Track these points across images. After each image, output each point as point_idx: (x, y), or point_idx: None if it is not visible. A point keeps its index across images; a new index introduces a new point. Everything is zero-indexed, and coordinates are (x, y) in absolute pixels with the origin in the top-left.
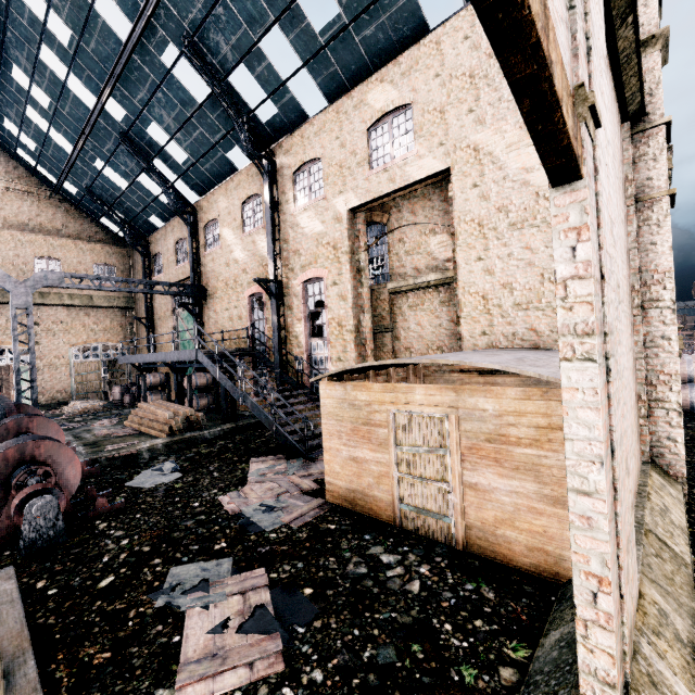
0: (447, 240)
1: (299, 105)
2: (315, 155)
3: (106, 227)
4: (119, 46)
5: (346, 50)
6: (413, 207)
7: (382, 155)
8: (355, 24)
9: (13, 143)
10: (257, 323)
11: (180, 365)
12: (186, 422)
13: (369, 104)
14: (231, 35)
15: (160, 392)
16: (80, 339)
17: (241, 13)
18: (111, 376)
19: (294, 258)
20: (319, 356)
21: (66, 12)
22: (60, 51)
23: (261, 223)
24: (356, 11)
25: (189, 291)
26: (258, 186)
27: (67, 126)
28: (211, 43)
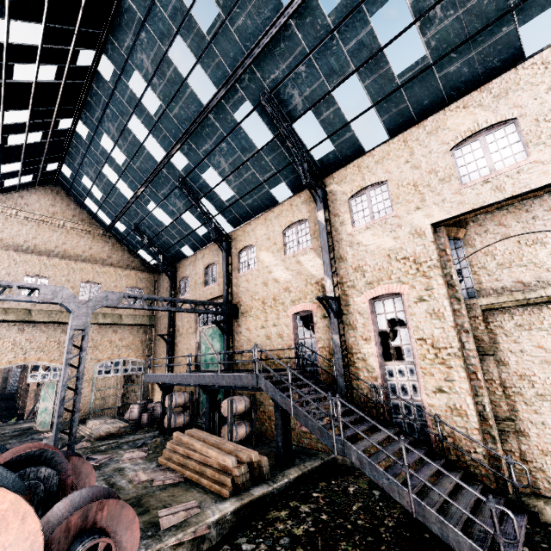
0: None
1: (357, 142)
2: (378, 180)
3: (141, 257)
4: (200, 108)
5: (423, 87)
6: (500, 220)
7: (476, 169)
8: (439, 63)
9: (84, 195)
10: (302, 341)
11: (216, 387)
12: (248, 471)
13: (450, 128)
14: (307, 87)
15: (183, 413)
16: (106, 354)
17: (322, 68)
18: (125, 390)
19: (356, 275)
20: (400, 383)
21: (161, 88)
22: (146, 119)
23: (306, 244)
24: (444, 51)
25: (224, 310)
26: (305, 213)
27: (134, 177)
28: (284, 97)
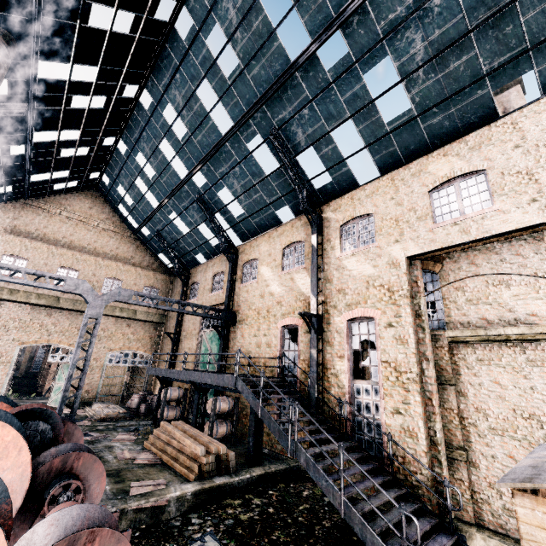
0: (528, 293)
1: (352, 176)
2: (366, 212)
3: (161, 260)
4: (219, 137)
5: (409, 135)
6: (473, 259)
7: (448, 211)
8: (423, 115)
9: (118, 201)
10: (287, 353)
11: (205, 385)
12: (215, 462)
13: (430, 172)
14: (309, 127)
15: (175, 407)
16: (118, 345)
17: (322, 112)
18: (131, 381)
19: (338, 297)
20: (365, 401)
21: (189, 118)
22: (174, 142)
23: (301, 264)
24: (427, 106)
25: (223, 316)
26: (302, 235)
27: (160, 190)
28: (290, 134)
